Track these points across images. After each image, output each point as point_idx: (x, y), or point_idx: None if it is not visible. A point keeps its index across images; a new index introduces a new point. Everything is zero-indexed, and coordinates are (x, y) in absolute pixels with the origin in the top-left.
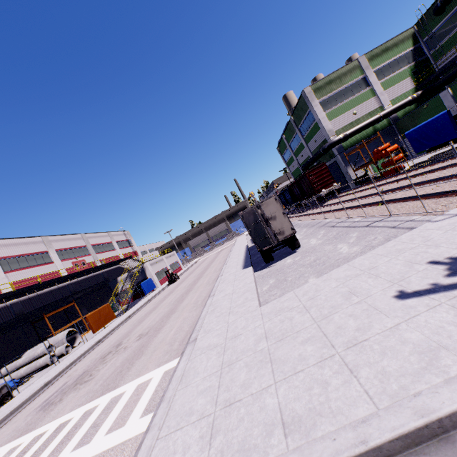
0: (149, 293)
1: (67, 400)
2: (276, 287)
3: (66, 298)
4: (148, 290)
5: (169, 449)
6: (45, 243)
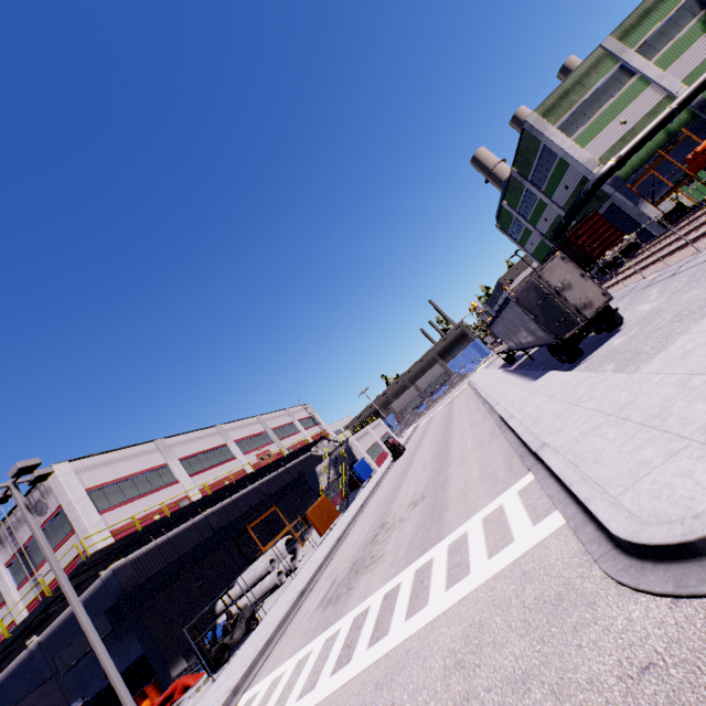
0: (366, 482)
1: (364, 583)
2: (629, 365)
3: (263, 503)
4: (365, 475)
5: (651, 489)
6: (221, 433)
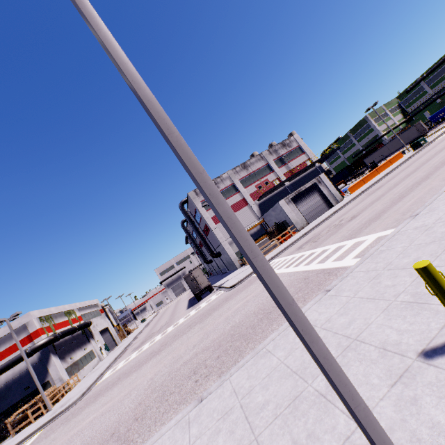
0: None
1: None
2: None
3: None
4: None
5: None
6: None
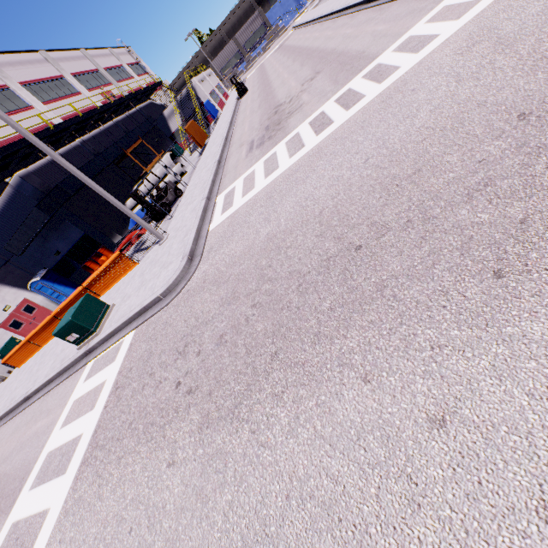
0: (214, 122)
1: (297, 117)
2: None
3: (129, 136)
4: (214, 114)
5: None
6: (50, 62)
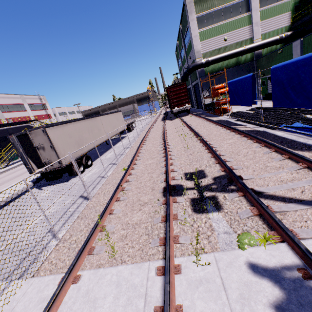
0: None
1: None
2: None
3: None
4: None
5: None
6: None
